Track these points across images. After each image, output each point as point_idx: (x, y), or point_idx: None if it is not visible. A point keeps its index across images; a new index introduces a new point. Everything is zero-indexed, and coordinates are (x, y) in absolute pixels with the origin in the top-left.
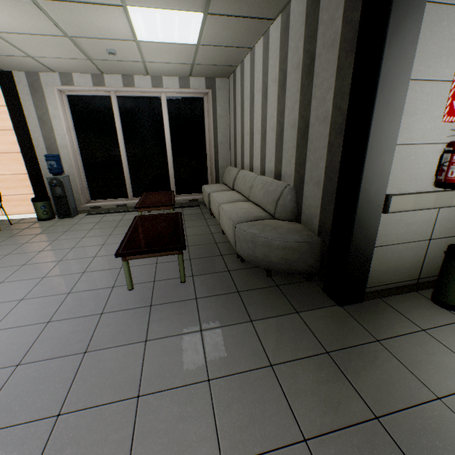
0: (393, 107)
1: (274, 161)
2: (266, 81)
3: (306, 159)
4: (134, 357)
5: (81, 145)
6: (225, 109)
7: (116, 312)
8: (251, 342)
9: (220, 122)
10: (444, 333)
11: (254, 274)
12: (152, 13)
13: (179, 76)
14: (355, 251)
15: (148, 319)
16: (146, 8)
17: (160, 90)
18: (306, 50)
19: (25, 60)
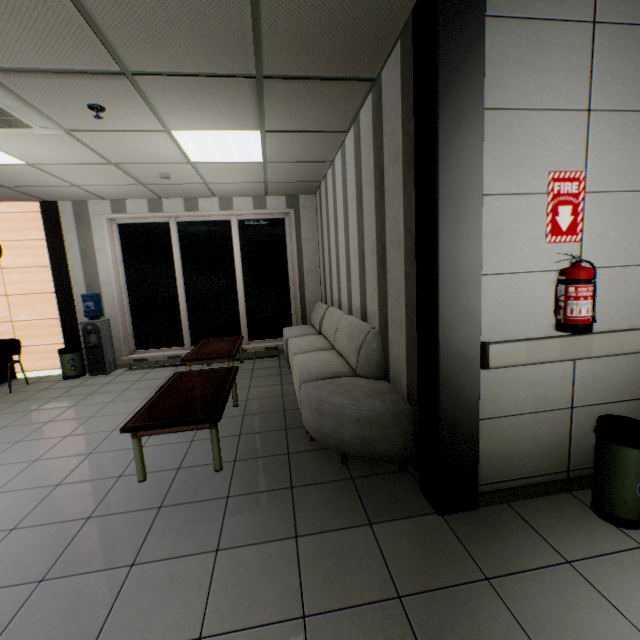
0: (466, 229)
1: (359, 296)
2: (346, 198)
3: (387, 294)
4: (106, 591)
5: (129, 281)
6: (312, 230)
7: (108, 516)
8: (285, 573)
9: (305, 247)
10: (603, 569)
11: (324, 458)
12: (201, 135)
13: (253, 196)
14: (449, 426)
15: (149, 529)
16: (193, 131)
17: (229, 213)
18: (376, 164)
19: (70, 189)
